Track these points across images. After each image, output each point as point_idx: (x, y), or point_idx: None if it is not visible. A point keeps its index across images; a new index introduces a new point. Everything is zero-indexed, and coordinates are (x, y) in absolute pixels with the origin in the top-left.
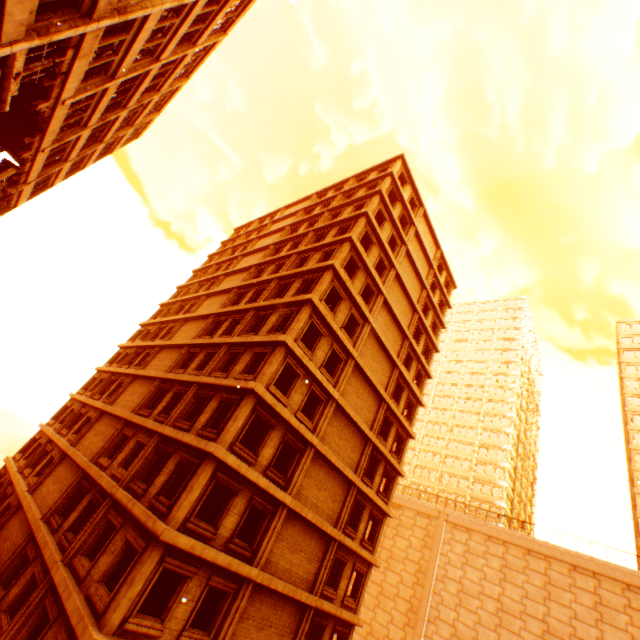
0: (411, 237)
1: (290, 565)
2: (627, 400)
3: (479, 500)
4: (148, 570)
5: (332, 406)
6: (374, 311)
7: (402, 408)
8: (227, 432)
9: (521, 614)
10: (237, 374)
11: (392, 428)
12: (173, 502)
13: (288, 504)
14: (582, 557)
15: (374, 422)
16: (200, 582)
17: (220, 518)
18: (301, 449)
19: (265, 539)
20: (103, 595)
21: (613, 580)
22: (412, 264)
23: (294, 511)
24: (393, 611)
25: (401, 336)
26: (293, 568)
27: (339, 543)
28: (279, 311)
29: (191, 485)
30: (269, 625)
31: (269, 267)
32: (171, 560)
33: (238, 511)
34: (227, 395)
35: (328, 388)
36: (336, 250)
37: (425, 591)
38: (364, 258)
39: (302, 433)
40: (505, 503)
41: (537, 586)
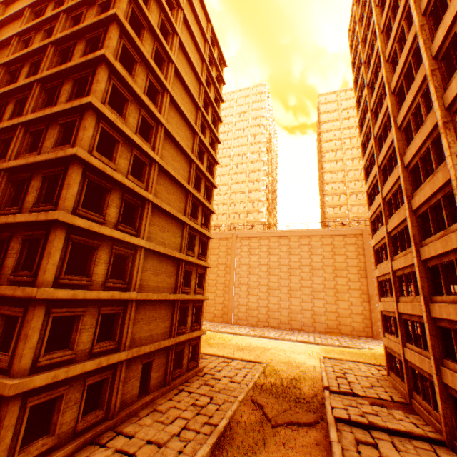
0: (185, 1)
1: (157, 284)
2: (322, 145)
3: (252, 222)
4: (38, 324)
5: (156, 168)
6: (169, 80)
7: (206, 167)
8: (65, 200)
9: (278, 266)
10: (50, 149)
11: (202, 183)
12: (35, 271)
13: (144, 246)
14: (304, 231)
15: (190, 179)
16: (93, 316)
17: (90, 270)
18: (141, 206)
19: (134, 273)
20: (1, 358)
21: (316, 236)
22: (191, 34)
23: (149, 251)
24: (216, 291)
25: (195, 108)
26: (160, 285)
27: (185, 262)
28: (71, 79)
29: (48, 252)
30: (155, 320)
31: (36, 36)
32: (58, 311)
33: (104, 261)
34: (48, 170)
35: (149, 152)
36: (114, 0)
37: (231, 275)
38: (147, 14)
39: (138, 192)
40: (265, 220)
41: (285, 252)
